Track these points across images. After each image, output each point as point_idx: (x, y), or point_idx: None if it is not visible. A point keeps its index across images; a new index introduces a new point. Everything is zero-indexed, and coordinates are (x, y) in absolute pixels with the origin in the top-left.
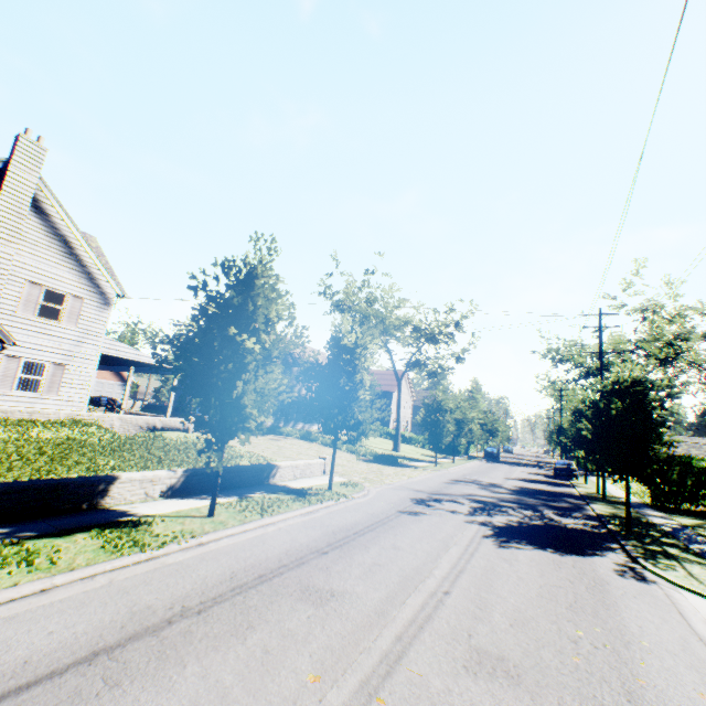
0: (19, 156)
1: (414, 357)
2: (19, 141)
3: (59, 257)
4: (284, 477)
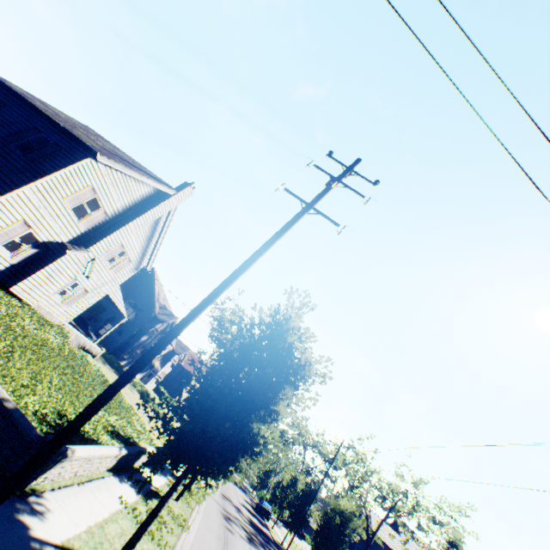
0: (181, 193)
1: None
2: (187, 188)
3: (144, 238)
4: None
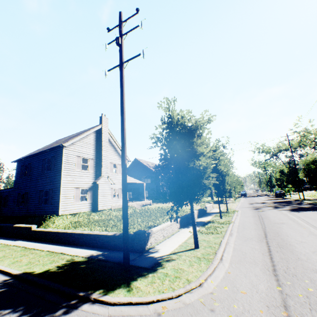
0: (103, 123)
1: None
2: (102, 118)
3: (113, 152)
4: (208, 210)
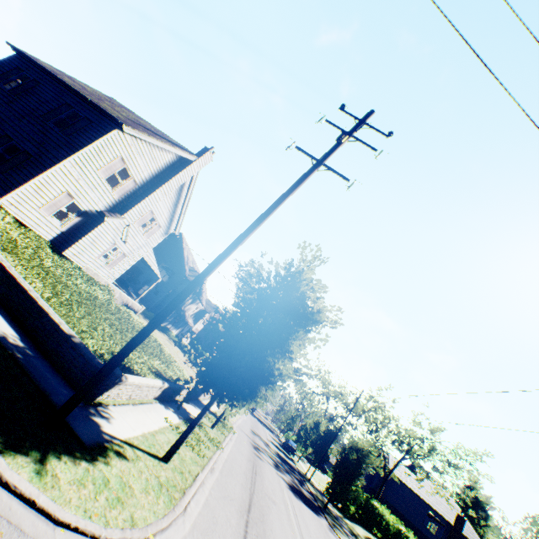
0: (202, 158)
1: None
2: (207, 153)
3: (171, 204)
4: (202, 396)
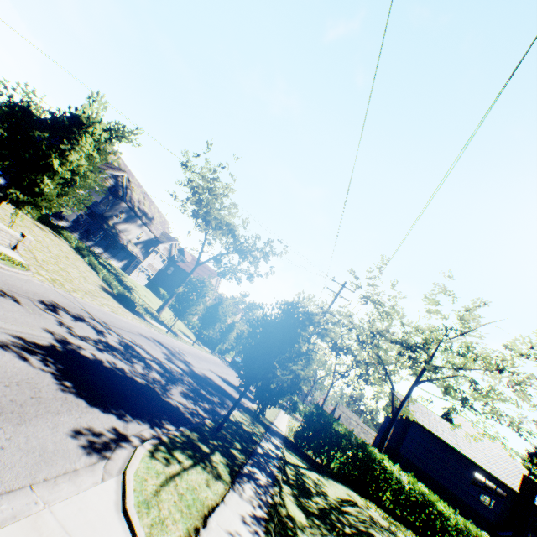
0: None
1: (219, 255)
2: None
3: None
4: None
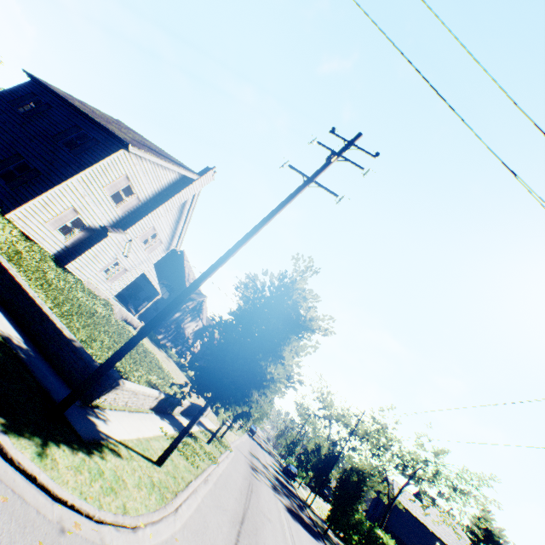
0: (204, 177)
1: None
2: (209, 172)
3: (173, 221)
4: None
